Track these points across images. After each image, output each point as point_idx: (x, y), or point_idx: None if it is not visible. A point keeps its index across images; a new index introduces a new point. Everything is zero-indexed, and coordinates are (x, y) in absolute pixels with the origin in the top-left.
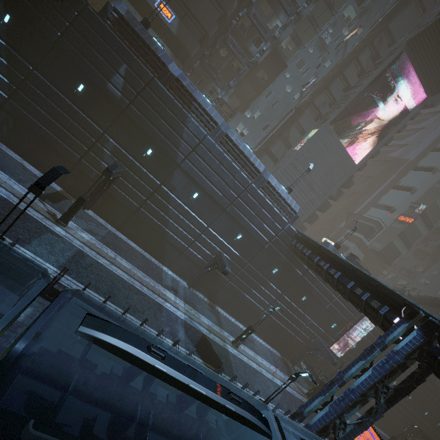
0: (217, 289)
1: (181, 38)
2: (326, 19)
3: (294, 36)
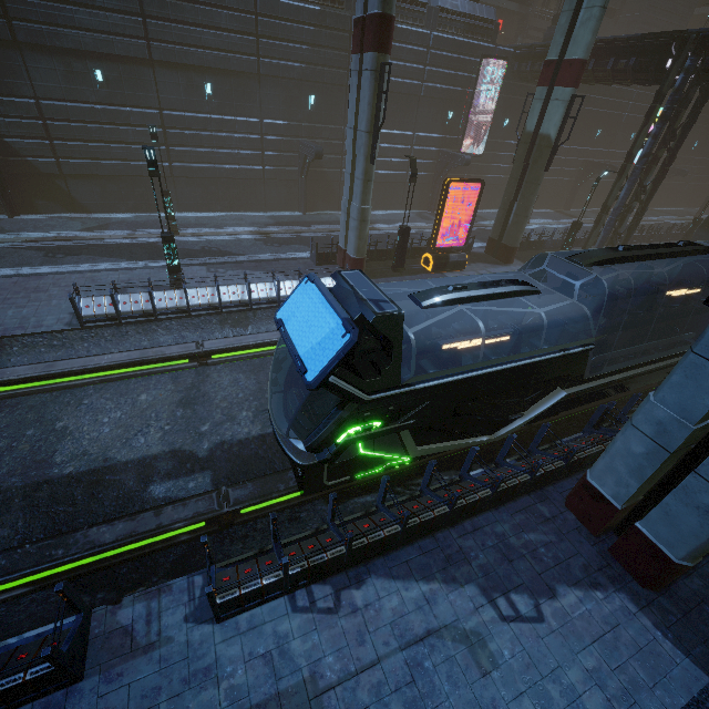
0: None
1: None
2: None
3: None
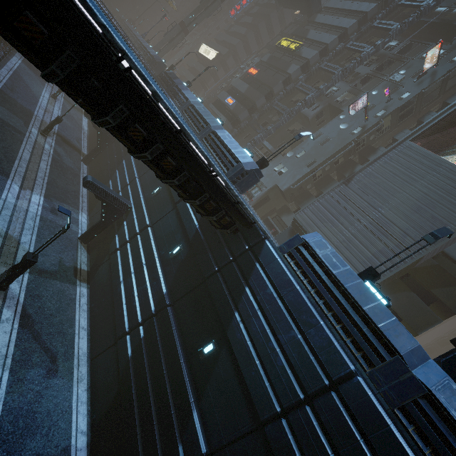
0: (104, 259)
1: (235, 110)
2: (395, 68)
3: (352, 90)
